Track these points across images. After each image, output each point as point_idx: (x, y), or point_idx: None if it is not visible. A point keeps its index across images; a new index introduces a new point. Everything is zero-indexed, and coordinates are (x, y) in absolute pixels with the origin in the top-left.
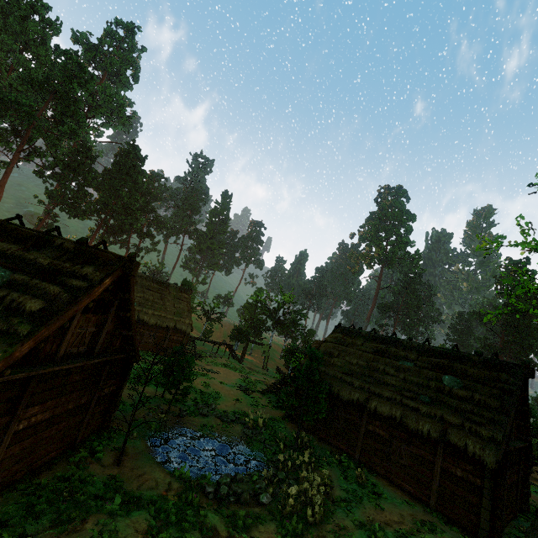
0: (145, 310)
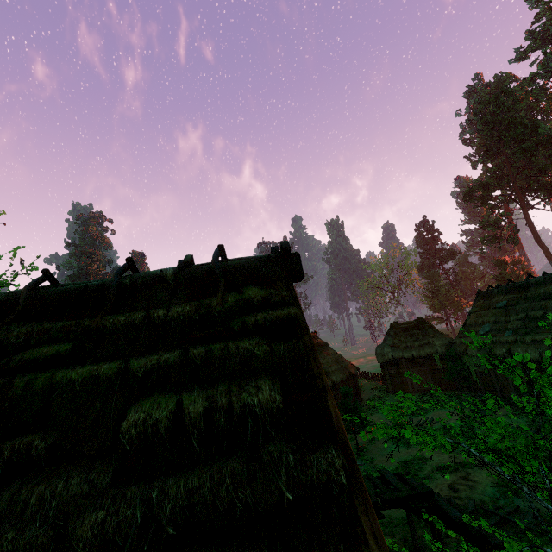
0: (519, 339)
